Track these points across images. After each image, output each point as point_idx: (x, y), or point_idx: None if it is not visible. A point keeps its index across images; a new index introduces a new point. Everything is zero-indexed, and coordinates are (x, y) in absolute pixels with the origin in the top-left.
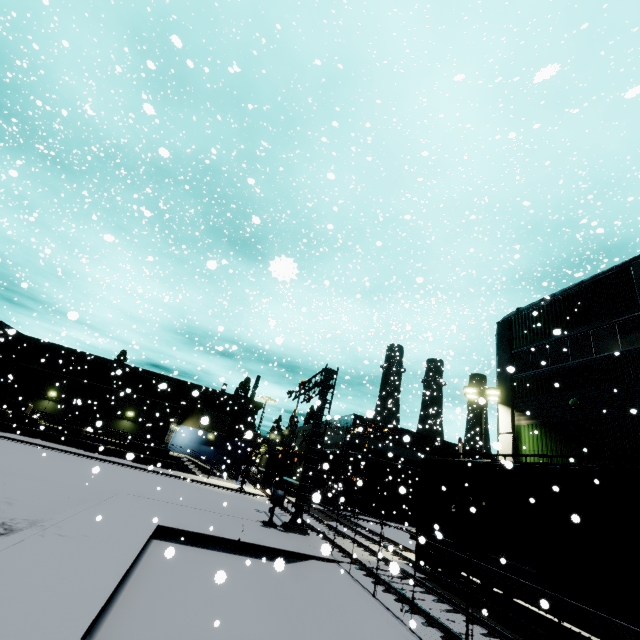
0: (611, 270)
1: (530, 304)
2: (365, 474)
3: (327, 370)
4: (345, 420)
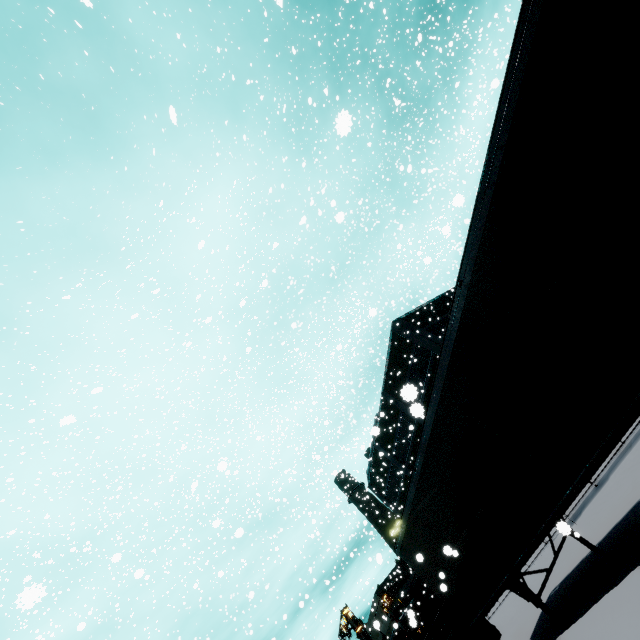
0: (372, 445)
1: (368, 469)
2: (421, 617)
3: (343, 611)
4: (376, 602)
